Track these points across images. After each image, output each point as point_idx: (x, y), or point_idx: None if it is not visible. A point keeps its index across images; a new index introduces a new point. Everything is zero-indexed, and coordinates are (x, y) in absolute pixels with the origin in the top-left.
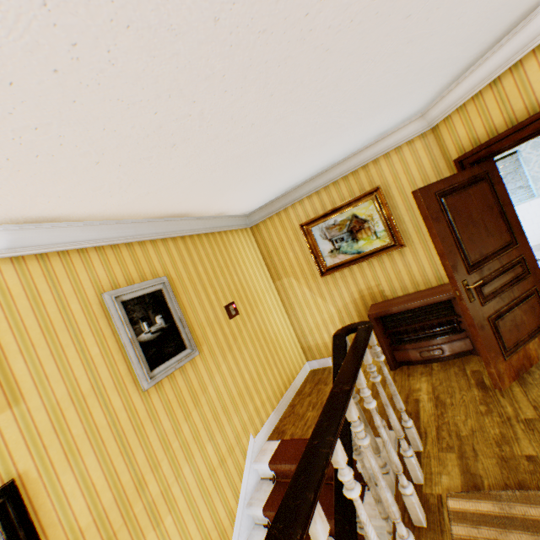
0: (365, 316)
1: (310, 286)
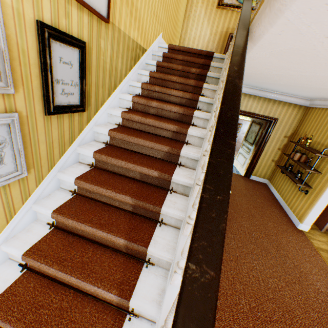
0: (220, 44)
1: (207, 11)
